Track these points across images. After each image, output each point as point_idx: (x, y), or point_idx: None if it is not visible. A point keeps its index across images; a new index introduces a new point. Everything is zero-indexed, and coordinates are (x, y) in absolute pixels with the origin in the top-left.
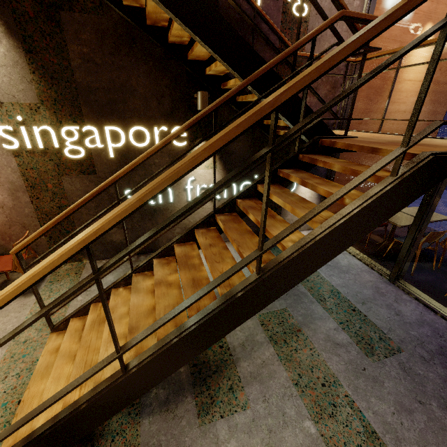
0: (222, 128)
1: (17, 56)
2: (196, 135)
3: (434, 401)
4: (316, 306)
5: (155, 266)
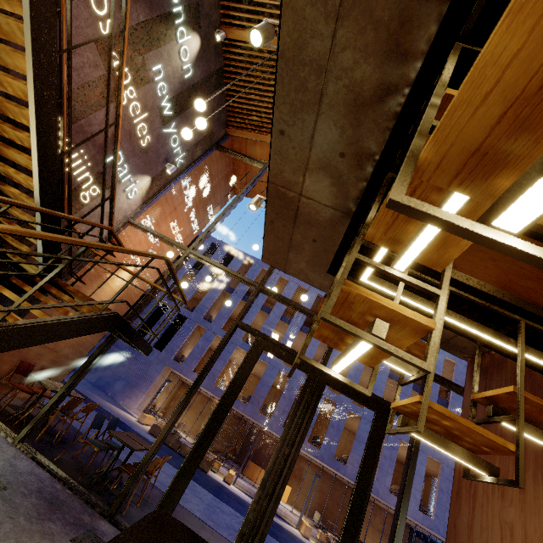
0: None
1: None
2: None
3: (23, 517)
4: None
5: None
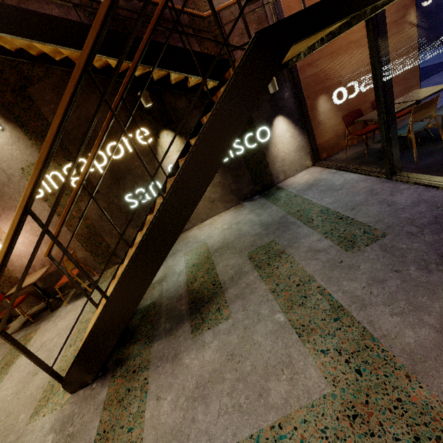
0: (175, 113)
1: (17, 133)
2: (157, 129)
3: (412, 266)
4: (302, 229)
5: (138, 236)
